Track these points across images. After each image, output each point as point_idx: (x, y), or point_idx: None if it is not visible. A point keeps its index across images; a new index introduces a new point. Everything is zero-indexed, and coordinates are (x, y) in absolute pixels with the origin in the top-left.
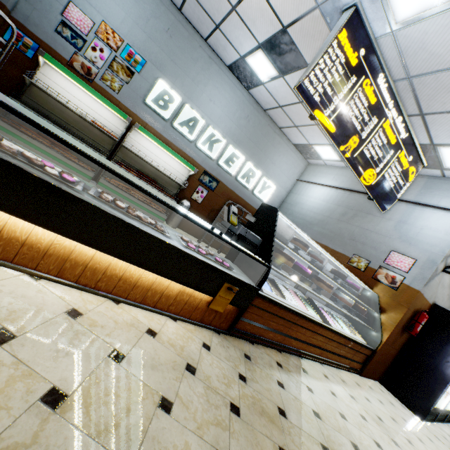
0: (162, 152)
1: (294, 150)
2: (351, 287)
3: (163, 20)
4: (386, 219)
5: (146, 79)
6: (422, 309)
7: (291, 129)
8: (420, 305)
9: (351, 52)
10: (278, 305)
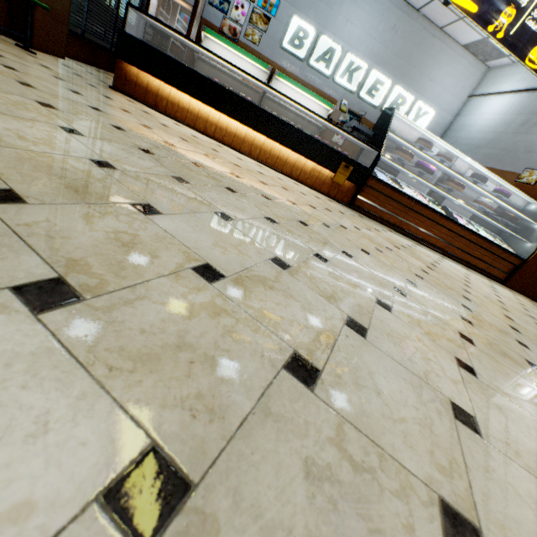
0: (300, 96)
1: (465, 54)
2: (498, 194)
3: None
4: None
5: (281, 21)
6: None
7: (455, 24)
8: None
9: None
10: (391, 188)
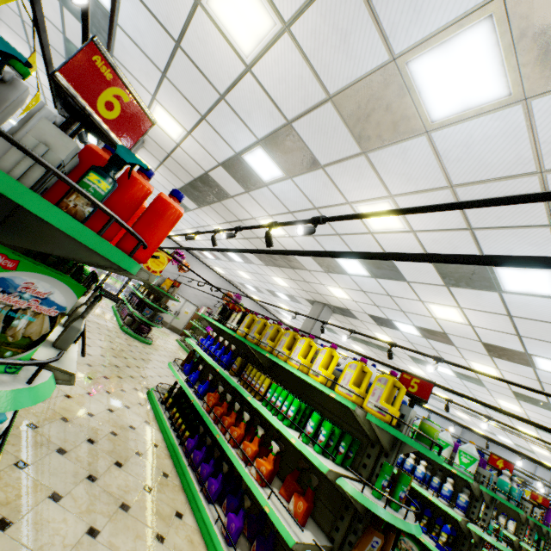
0: None
1: None
2: None
3: None
4: None
5: None
6: None
7: None
8: None
9: None
10: None
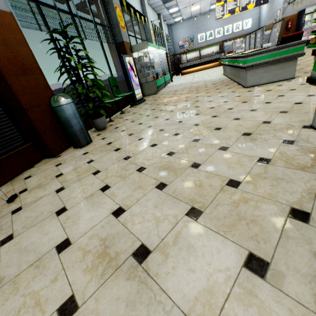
0: (209, 49)
1: None
2: None
3: (190, 24)
4: (275, 1)
5: (195, 38)
6: (292, 18)
7: None
8: (288, 19)
9: (220, 3)
10: None
